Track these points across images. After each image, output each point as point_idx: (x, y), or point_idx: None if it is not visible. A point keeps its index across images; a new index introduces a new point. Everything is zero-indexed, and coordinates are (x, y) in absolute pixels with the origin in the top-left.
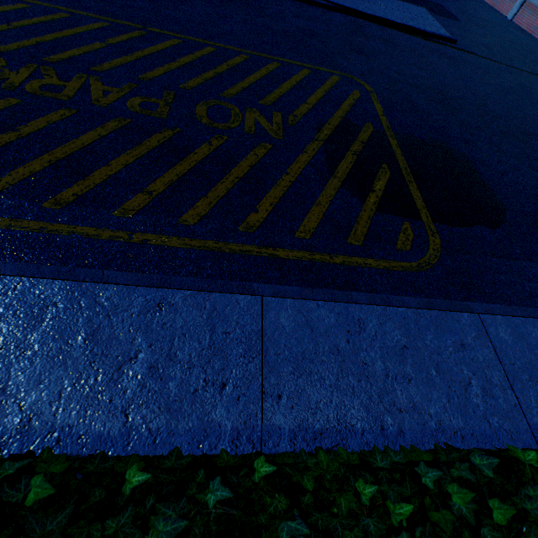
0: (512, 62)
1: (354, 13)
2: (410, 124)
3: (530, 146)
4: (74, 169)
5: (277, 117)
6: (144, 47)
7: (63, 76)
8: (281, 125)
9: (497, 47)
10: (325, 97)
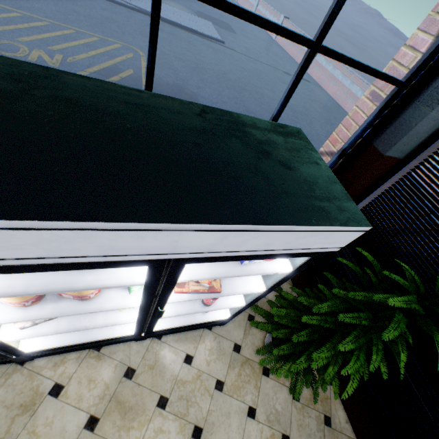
0: (259, 59)
1: None
2: (163, 75)
3: (242, 95)
4: None
5: (59, 57)
6: None
7: None
8: (60, 61)
9: (254, 50)
10: (104, 53)
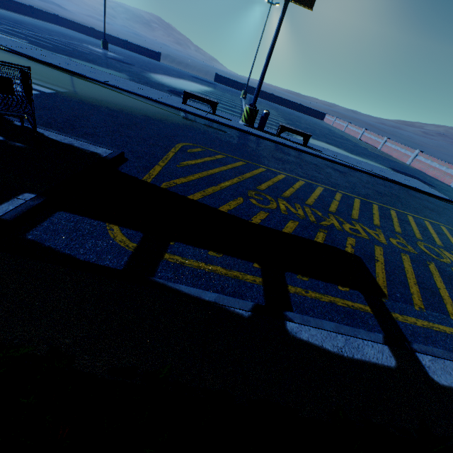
0: None
1: (396, 183)
2: None
3: None
4: (429, 290)
5: None
6: (351, 203)
7: (348, 222)
8: None
9: None
10: None
